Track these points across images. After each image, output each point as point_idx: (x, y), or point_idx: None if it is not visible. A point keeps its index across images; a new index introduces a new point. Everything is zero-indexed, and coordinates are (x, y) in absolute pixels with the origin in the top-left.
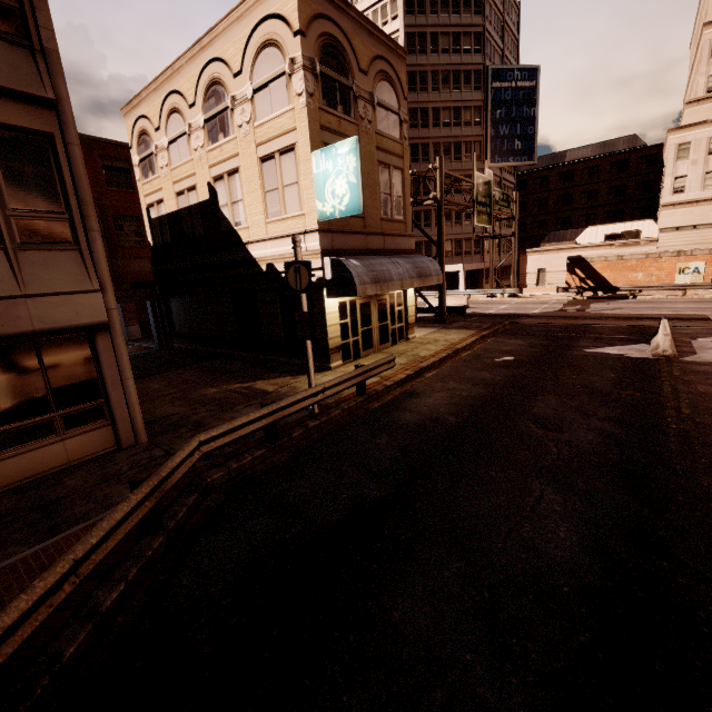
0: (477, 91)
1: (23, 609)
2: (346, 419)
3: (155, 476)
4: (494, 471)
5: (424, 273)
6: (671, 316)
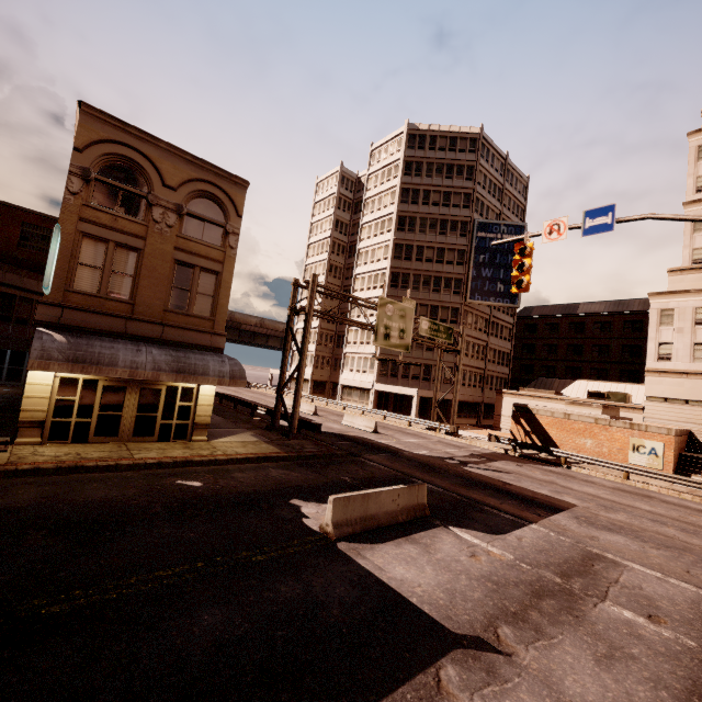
0: (463, 238)
1: None
2: None
3: None
4: None
5: (192, 369)
6: (530, 495)
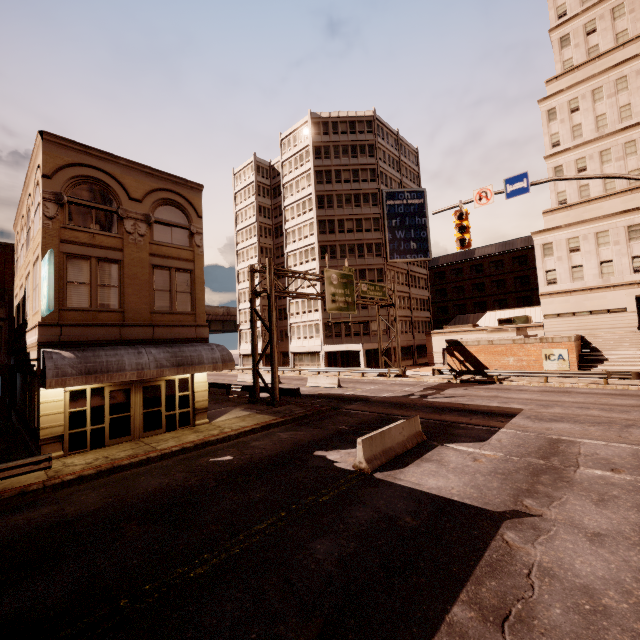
0: (375, 207)
1: None
2: None
3: None
4: None
5: (189, 361)
6: (487, 409)
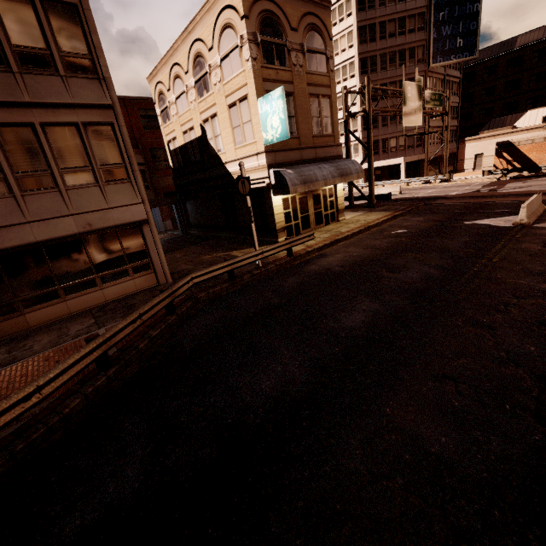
0: None
1: (124, 324)
2: (277, 270)
3: (170, 289)
4: (343, 292)
5: (345, 172)
6: None
